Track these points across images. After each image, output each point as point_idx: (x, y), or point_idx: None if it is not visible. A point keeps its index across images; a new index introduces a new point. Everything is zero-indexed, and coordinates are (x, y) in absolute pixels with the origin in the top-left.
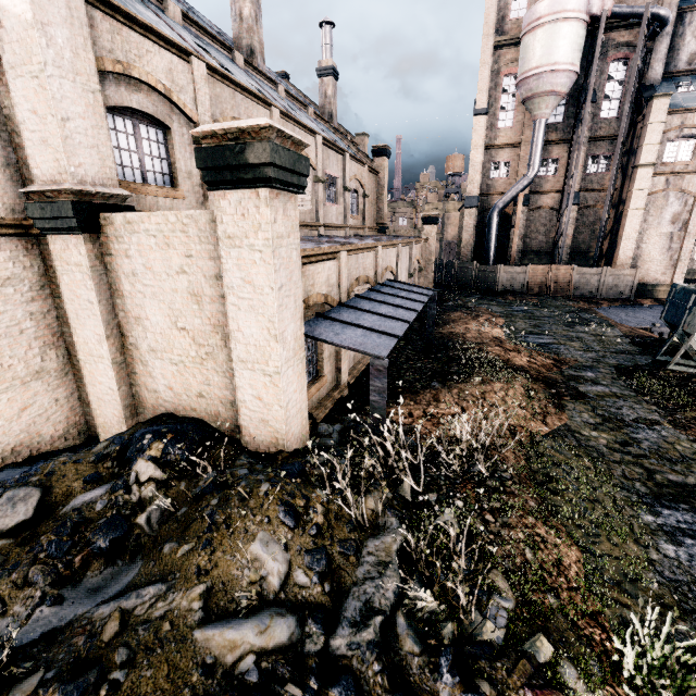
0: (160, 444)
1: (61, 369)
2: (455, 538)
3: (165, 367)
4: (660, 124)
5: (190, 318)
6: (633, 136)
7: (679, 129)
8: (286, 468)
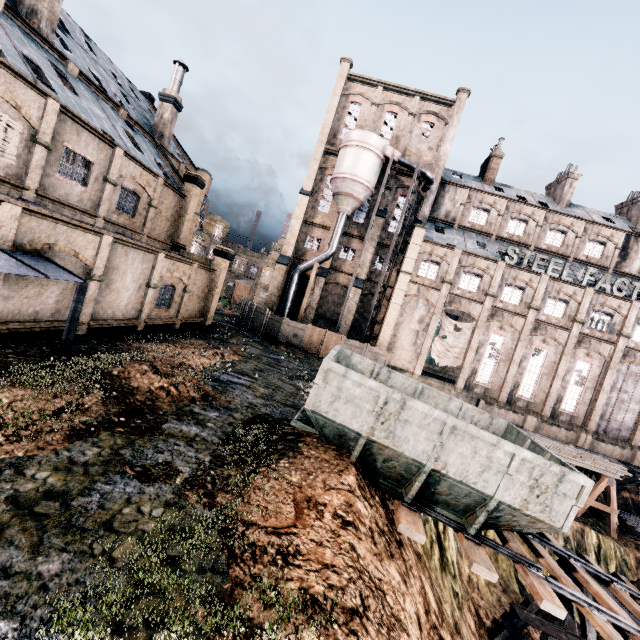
0: None
1: None
2: None
3: None
4: (418, 246)
5: None
6: (405, 251)
7: (429, 255)
8: None
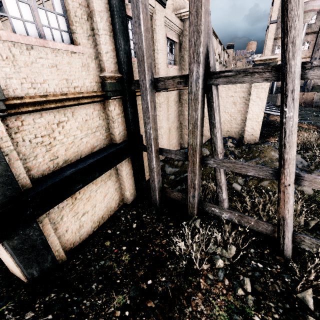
0: (230, 139)
1: (179, 127)
2: (317, 153)
3: None
4: None
5: (231, 109)
6: None
7: None
8: (266, 143)
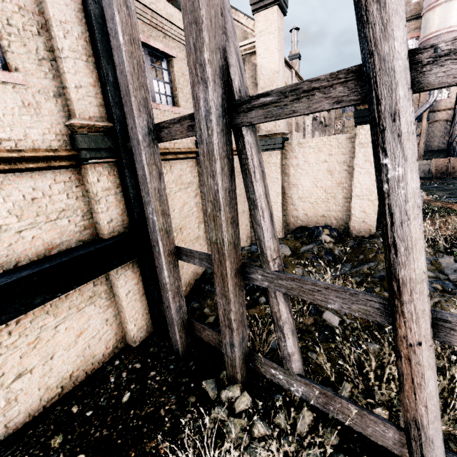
0: (326, 230)
1: (247, 211)
2: None
3: (305, 205)
4: None
5: (325, 181)
6: None
7: None
8: None
